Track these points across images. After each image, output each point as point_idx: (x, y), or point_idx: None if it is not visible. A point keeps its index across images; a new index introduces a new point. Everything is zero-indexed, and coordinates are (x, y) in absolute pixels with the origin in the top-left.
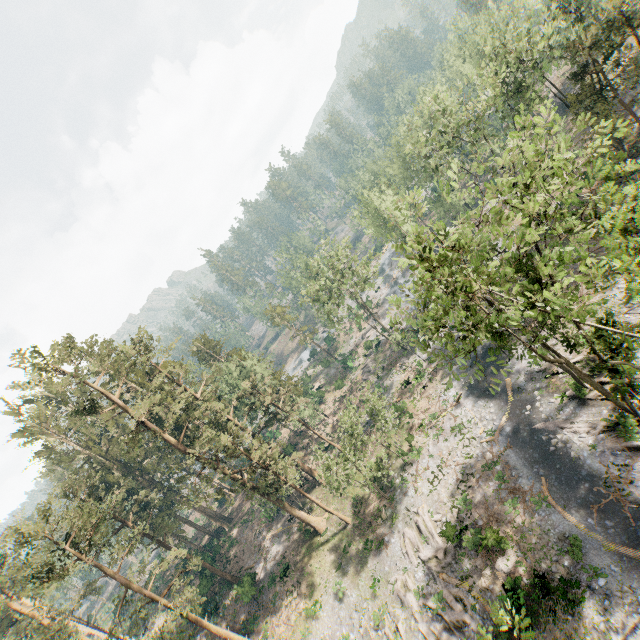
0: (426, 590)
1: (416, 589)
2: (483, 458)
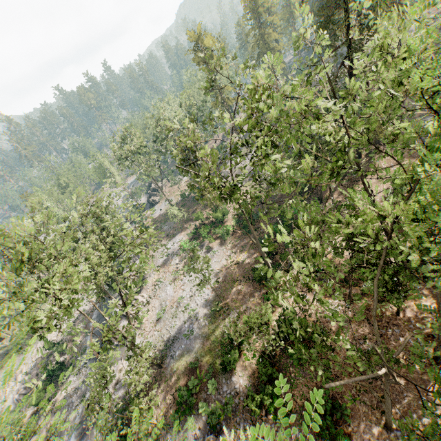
0: (30, 372)
1: (25, 372)
2: (88, 312)
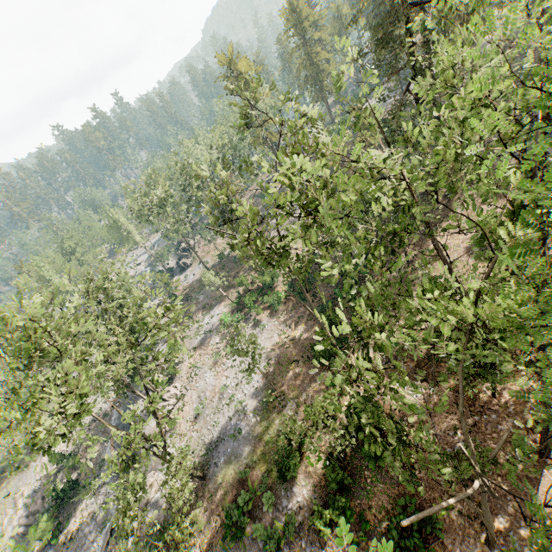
0: (33, 495)
1: (27, 495)
2: (106, 411)
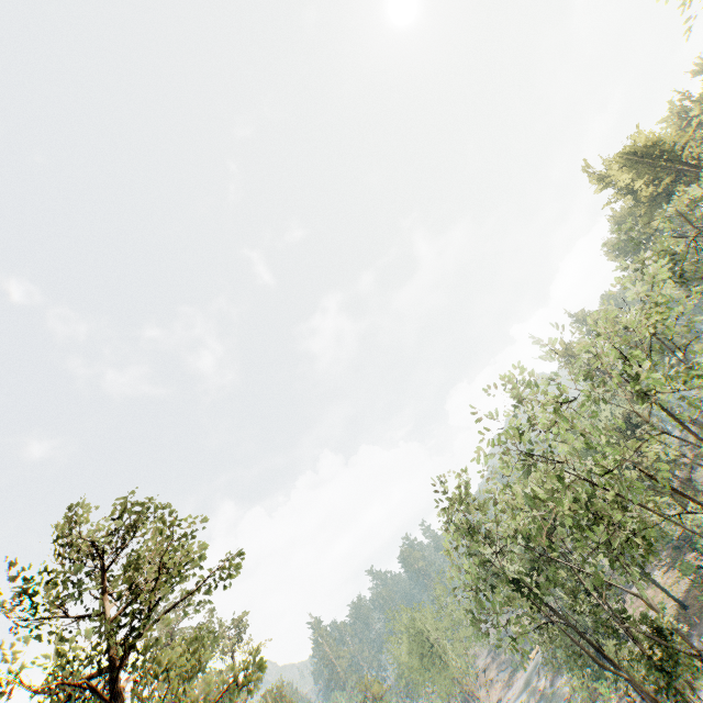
0: None
1: None
2: None
